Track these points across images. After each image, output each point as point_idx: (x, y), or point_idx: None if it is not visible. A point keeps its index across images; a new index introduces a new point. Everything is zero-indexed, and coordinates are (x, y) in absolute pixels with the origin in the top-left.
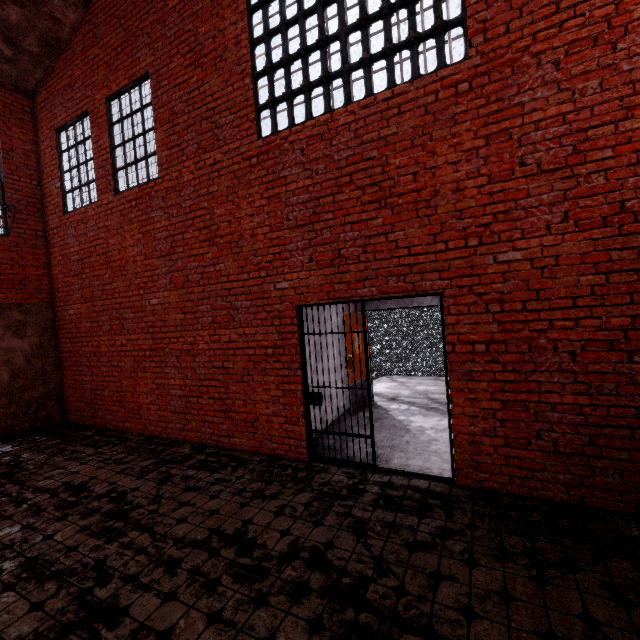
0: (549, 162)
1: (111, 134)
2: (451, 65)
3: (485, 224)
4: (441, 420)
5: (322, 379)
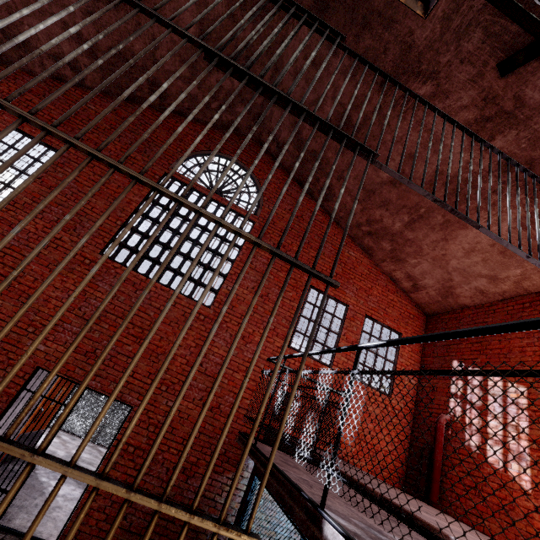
0: (209, 371)
1: None
2: (204, 305)
3: (174, 382)
4: (75, 489)
5: (2, 423)
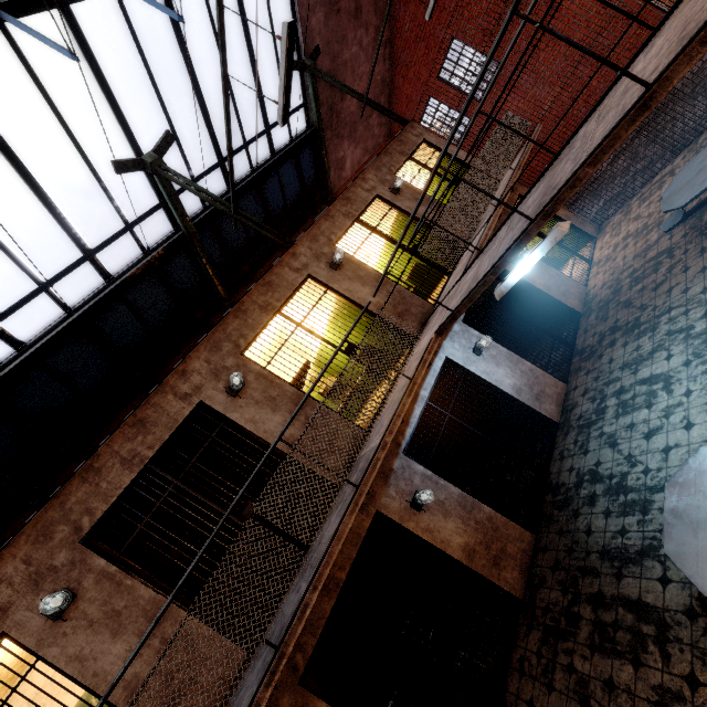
0: None
1: (452, 87)
2: None
3: None
4: None
5: None
